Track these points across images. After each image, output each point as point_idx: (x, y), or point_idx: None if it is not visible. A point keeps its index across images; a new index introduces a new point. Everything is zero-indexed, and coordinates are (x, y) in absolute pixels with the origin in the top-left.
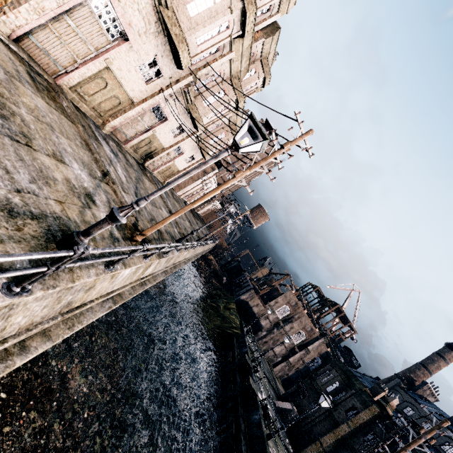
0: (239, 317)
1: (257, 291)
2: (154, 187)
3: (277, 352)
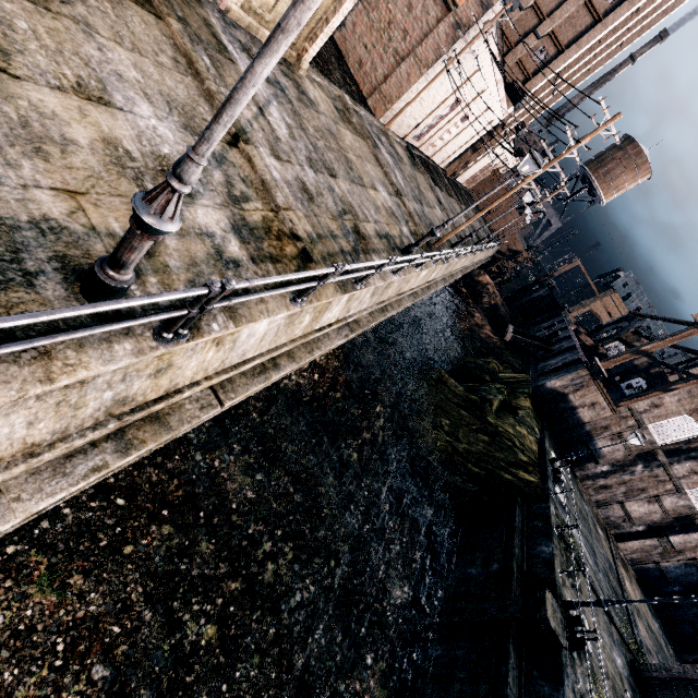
0: (538, 428)
1: (596, 374)
2: (158, 29)
3: (633, 514)
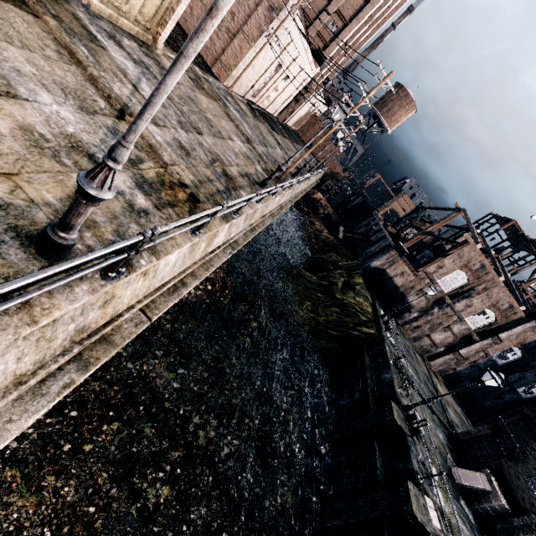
0: (370, 296)
1: (402, 253)
2: (38, 26)
3: (437, 341)
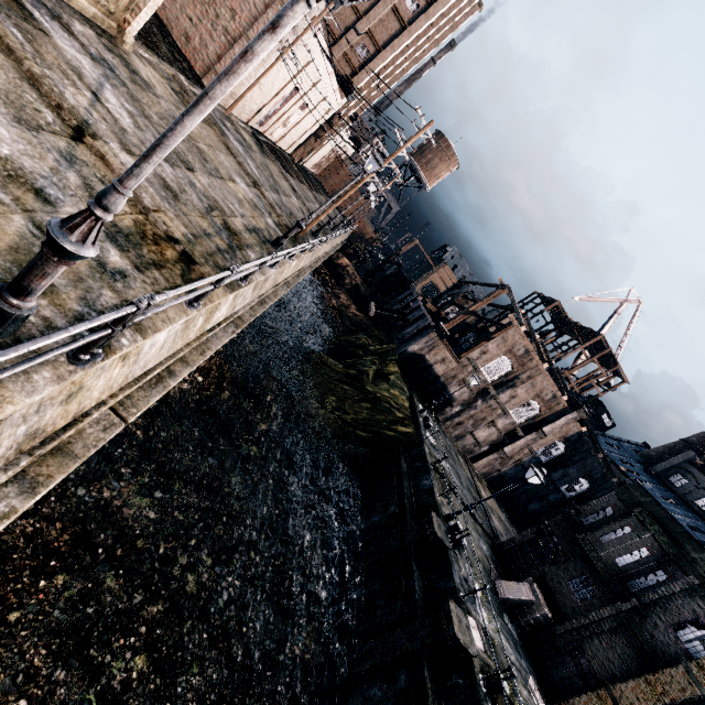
0: (407, 388)
1: (443, 335)
2: None
3: (480, 439)
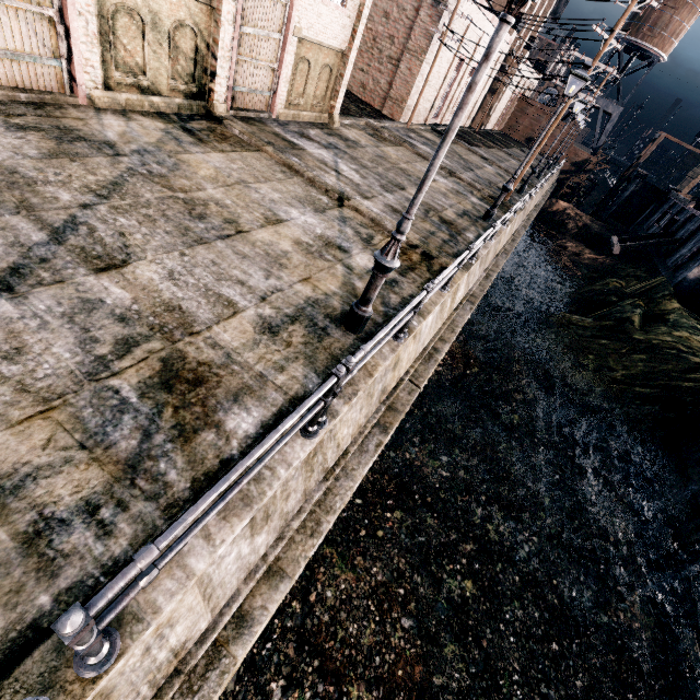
0: None
1: None
2: (263, 159)
3: None
